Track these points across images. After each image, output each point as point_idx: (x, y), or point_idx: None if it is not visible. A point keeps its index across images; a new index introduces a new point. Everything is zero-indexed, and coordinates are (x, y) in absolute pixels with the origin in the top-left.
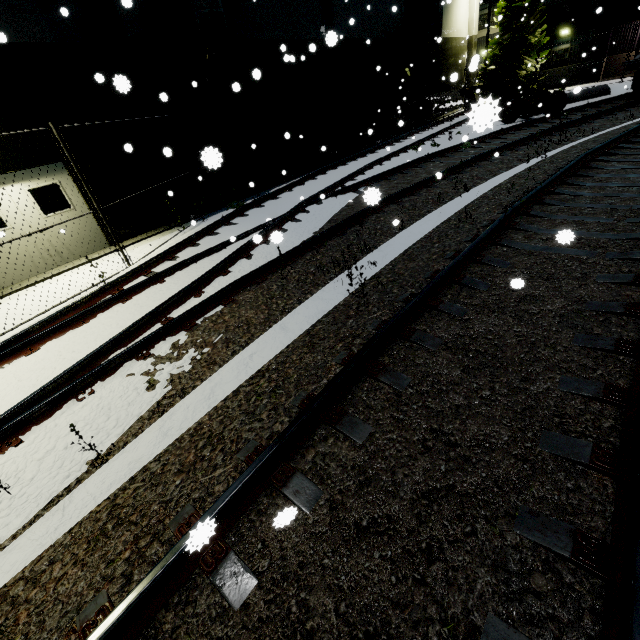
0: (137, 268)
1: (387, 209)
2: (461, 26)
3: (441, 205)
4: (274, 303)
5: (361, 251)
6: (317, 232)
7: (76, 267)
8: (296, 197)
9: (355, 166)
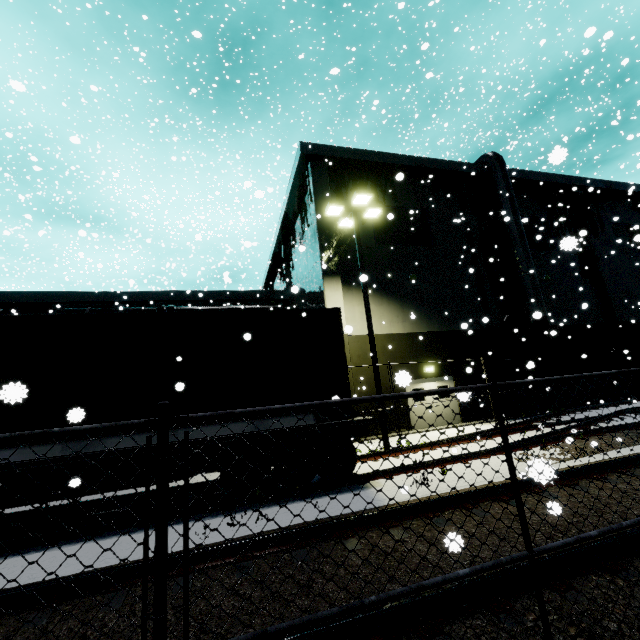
0: (516, 423)
1: None
2: None
3: None
4: (634, 438)
5: None
6: None
7: (449, 428)
8: (607, 411)
9: None
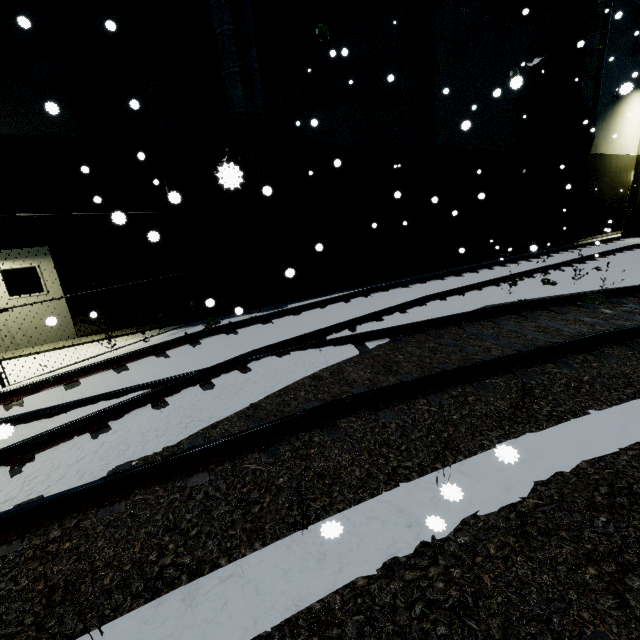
0: None
1: (348, 422)
2: (627, 143)
3: (464, 454)
4: None
5: (60, 635)
6: (194, 434)
7: (15, 358)
8: (284, 330)
9: (413, 293)
